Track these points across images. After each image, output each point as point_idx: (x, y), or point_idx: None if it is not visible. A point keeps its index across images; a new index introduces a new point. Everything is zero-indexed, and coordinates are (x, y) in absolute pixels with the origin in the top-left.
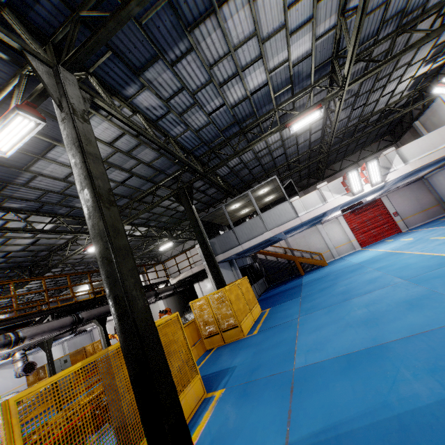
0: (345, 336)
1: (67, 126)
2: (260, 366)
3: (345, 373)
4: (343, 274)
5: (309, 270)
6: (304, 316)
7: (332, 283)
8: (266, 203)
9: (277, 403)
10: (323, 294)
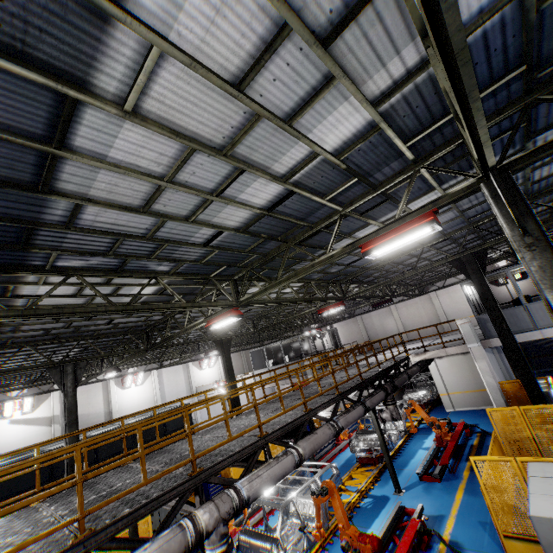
0: None
1: (537, 255)
2: None
3: None
4: None
5: None
6: None
7: None
8: None
9: None
10: None
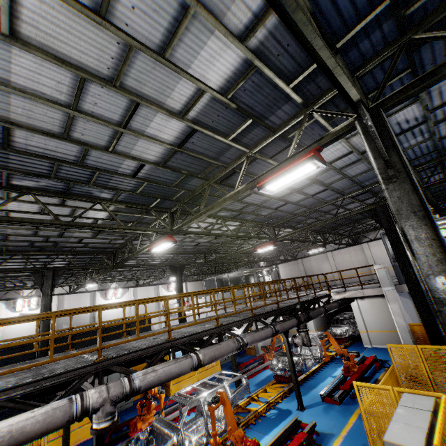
0: None
1: (398, 187)
2: None
3: None
4: None
5: None
6: None
7: None
8: None
9: None
10: None
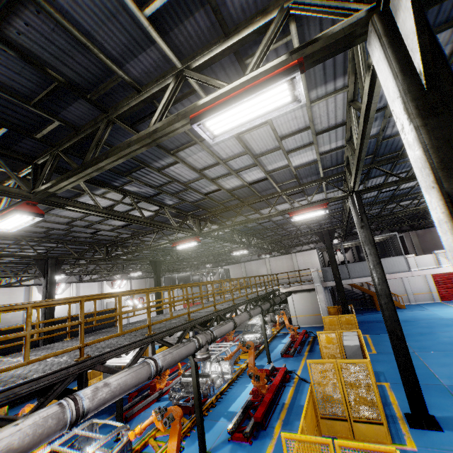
0: None
1: (365, 231)
2: None
3: None
4: (437, 326)
5: None
6: (420, 352)
7: (429, 331)
8: None
9: (445, 398)
10: (426, 339)
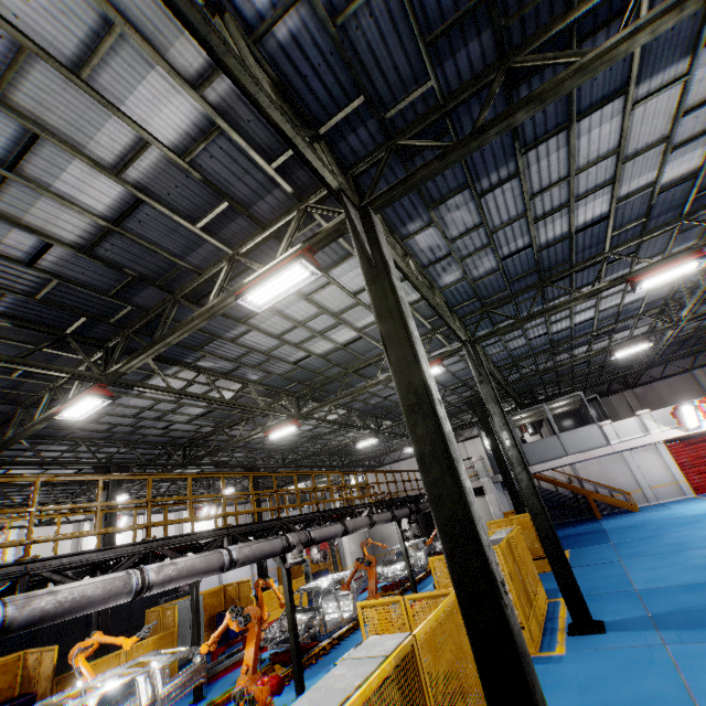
0: (683, 575)
1: (485, 386)
2: (596, 588)
3: (687, 591)
4: (670, 526)
5: (607, 513)
6: (627, 560)
7: (655, 533)
8: (554, 414)
9: (630, 602)
10: (646, 543)
